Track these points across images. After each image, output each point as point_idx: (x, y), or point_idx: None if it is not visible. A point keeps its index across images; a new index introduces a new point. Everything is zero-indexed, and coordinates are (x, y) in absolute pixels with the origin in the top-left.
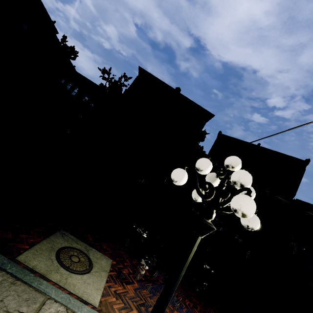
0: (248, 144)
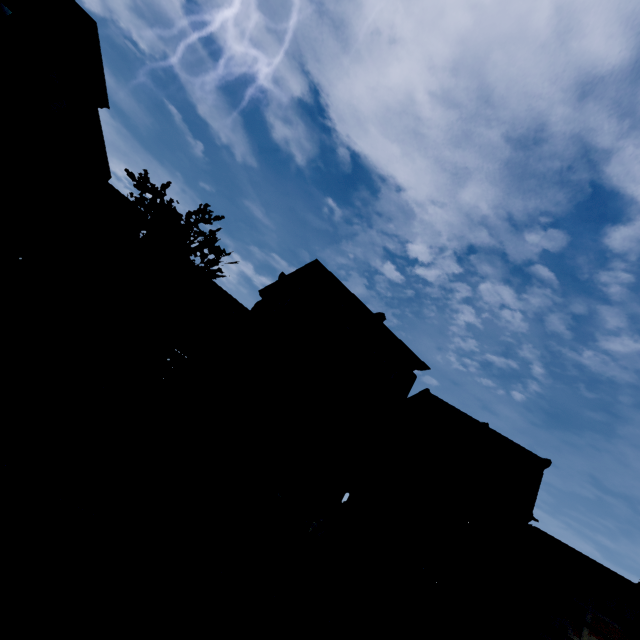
0: (471, 421)
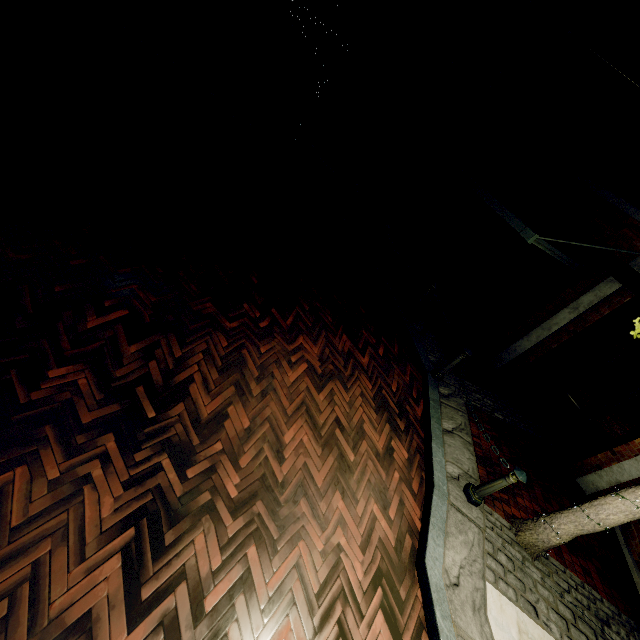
0: None
